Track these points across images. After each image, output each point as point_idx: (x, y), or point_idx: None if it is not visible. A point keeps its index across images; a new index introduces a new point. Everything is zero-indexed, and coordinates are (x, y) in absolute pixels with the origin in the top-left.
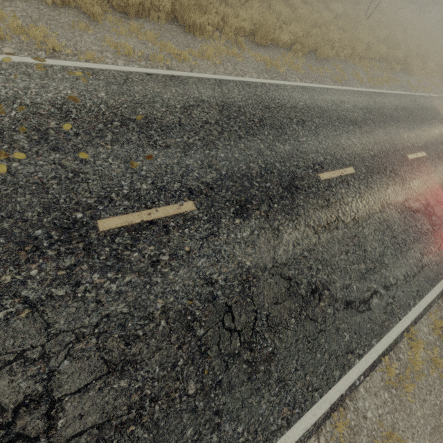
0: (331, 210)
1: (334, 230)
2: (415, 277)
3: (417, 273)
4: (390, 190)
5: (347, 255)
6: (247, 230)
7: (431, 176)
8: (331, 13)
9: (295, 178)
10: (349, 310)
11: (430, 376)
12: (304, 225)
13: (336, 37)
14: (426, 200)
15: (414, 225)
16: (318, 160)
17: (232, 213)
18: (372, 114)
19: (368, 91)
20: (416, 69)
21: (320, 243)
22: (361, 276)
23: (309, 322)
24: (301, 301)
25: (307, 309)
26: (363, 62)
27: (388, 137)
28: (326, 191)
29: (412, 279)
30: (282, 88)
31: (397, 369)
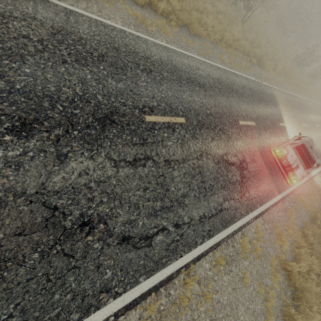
0: (144, 149)
1: (140, 166)
2: (211, 218)
3: (214, 214)
4: (213, 143)
5: (144, 191)
6: (18, 150)
7: (254, 140)
8: (216, 9)
9: (116, 113)
10: (123, 246)
11: (197, 311)
12: (105, 157)
13: (210, 22)
14: (243, 157)
15: (226, 175)
16: (150, 105)
17: (5, 128)
18: (221, 85)
19: (225, 68)
20: (269, 68)
21: (117, 177)
22: (153, 213)
23: (61, 258)
24: (60, 233)
25: (65, 243)
26: (229, 49)
27: (228, 104)
28: (146, 131)
29: (207, 220)
30: (142, 41)
31: (163, 305)
